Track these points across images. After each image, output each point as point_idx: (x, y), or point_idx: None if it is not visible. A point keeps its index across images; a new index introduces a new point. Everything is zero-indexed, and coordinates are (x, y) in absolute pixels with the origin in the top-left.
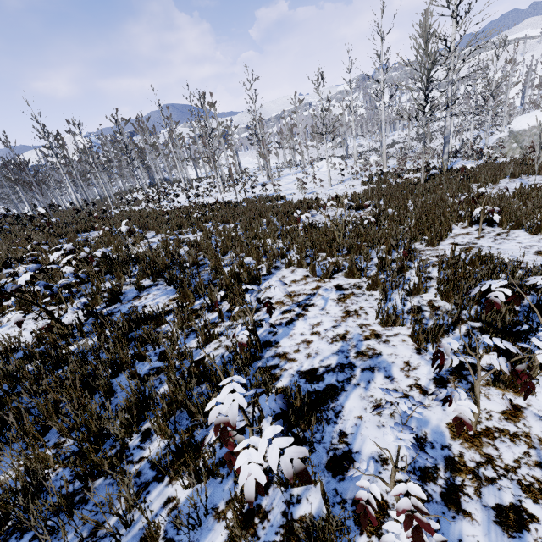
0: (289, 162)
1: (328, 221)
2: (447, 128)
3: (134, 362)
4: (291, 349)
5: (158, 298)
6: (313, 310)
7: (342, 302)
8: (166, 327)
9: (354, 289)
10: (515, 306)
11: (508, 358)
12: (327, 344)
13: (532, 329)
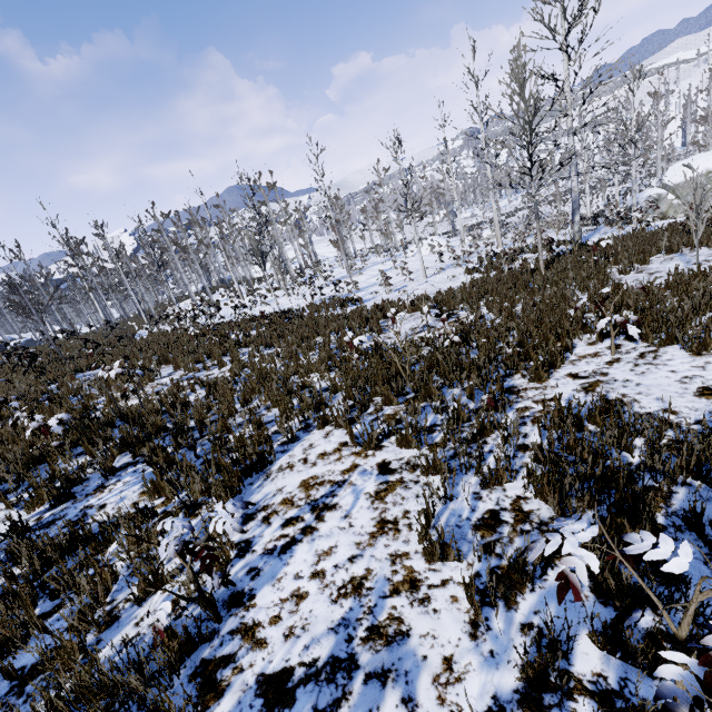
0: (375, 247)
1: (404, 338)
2: (574, 190)
3: (30, 633)
4: (268, 614)
5: (128, 489)
6: (331, 518)
7: (380, 501)
8: (113, 551)
9: (405, 471)
10: (657, 513)
11: (633, 661)
12: (328, 603)
13: (672, 602)
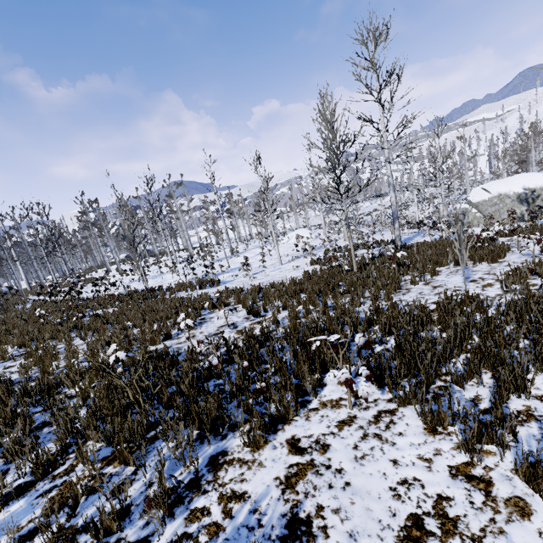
0: (258, 234)
1: (203, 338)
2: (393, 203)
3: None
4: None
5: None
6: None
7: None
8: None
9: None
10: None
11: None
12: None
13: None
